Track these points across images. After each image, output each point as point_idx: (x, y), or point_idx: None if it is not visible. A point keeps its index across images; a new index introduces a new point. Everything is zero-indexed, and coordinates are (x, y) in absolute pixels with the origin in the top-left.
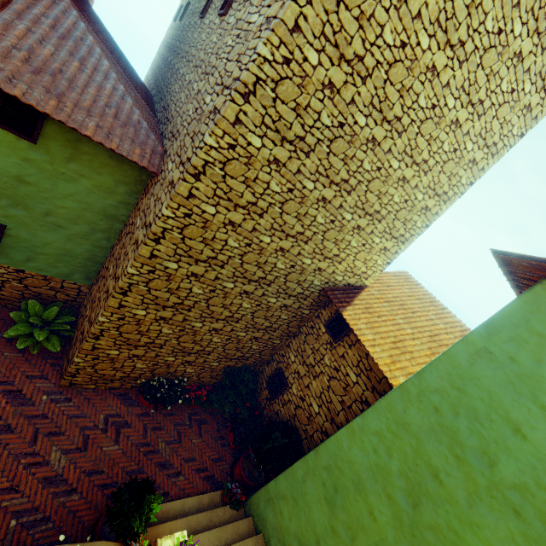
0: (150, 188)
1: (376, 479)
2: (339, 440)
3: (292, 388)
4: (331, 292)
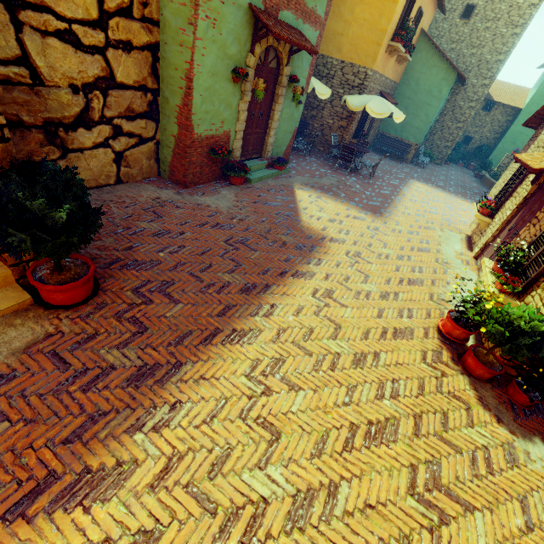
0: (459, 92)
1: (525, 128)
2: (511, 129)
3: (475, 137)
4: (485, 97)
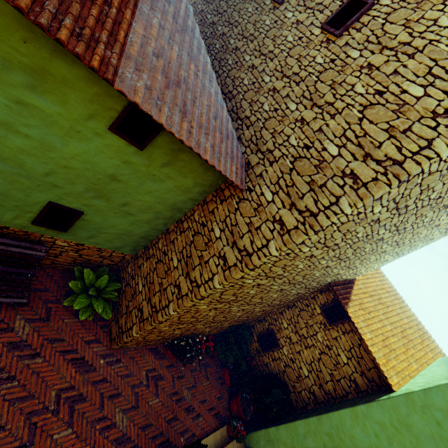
0: (229, 197)
1: None
2: (343, 417)
3: (283, 349)
4: (336, 287)
